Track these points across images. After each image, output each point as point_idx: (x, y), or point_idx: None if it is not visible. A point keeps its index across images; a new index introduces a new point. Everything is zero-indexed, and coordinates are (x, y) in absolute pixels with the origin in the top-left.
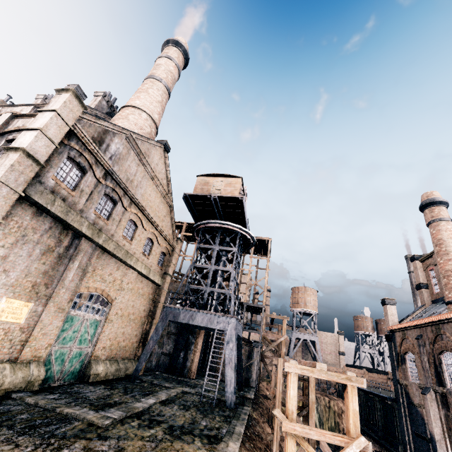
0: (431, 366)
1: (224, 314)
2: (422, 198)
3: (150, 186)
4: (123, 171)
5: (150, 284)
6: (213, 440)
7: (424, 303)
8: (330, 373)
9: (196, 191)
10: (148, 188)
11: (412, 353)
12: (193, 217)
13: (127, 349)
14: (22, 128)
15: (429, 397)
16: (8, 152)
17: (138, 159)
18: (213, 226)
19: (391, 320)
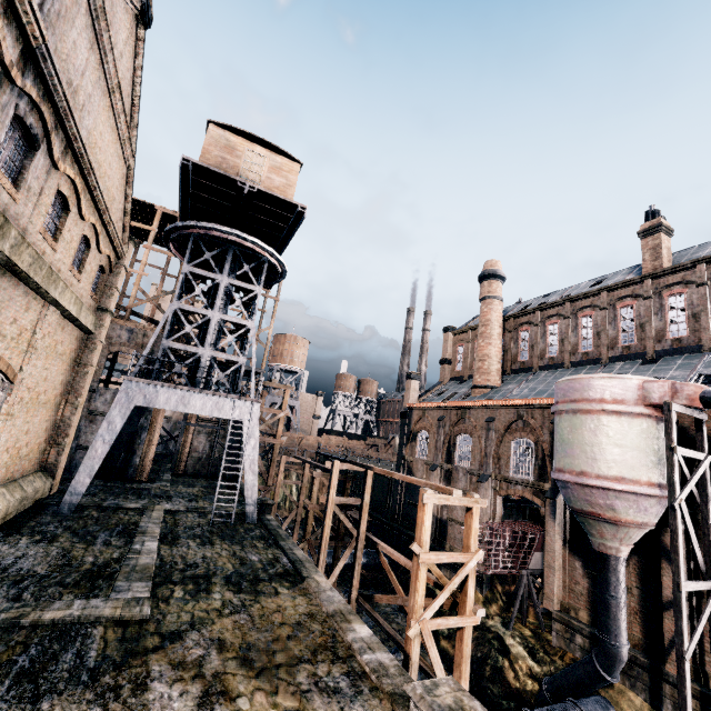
0: (446, 446)
1: (243, 397)
2: (486, 265)
3: (103, 112)
4: (62, 56)
5: (75, 331)
6: (291, 579)
7: (443, 379)
8: (463, 499)
9: (208, 158)
10: (100, 117)
11: (427, 432)
12: (180, 206)
13: (31, 457)
14: None
15: (436, 473)
16: None
17: (93, 28)
18: (222, 237)
19: (412, 397)
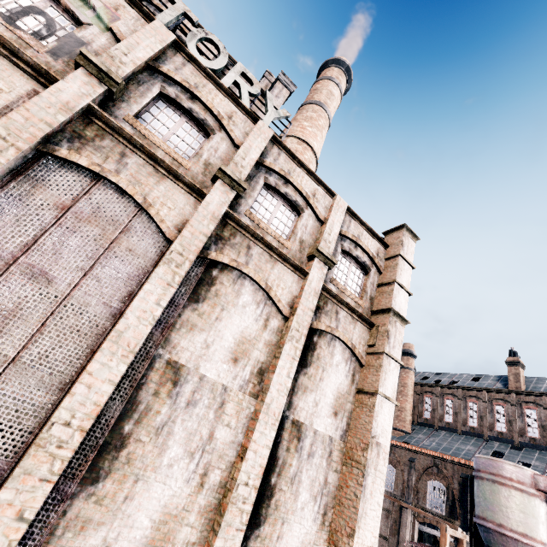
0: None
1: None
2: (406, 345)
3: None
4: None
5: None
6: None
7: None
8: (461, 534)
9: None
10: None
11: None
12: None
13: None
14: (398, 282)
15: None
16: (395, 318)
17: None
18: None
19: None
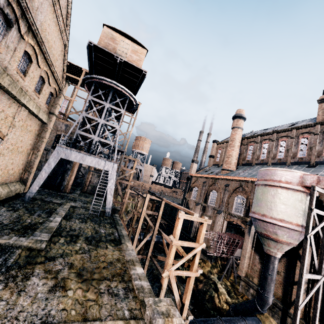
0: (205, 195)
1: (110, 160)
2: (237, 111)
3: (50, 13)
4: None
5: (37, 121)
6: (116, 243)
7: (209, 165)
8: (199, 218)
9: (102, 43)
10: (48, 16)
11: (197, 188)
12: (89, 67)
13: (15, 175)
14: None
15: (198, 207)
16: None
17: None
18: (108, 84)
19: (193, 171)
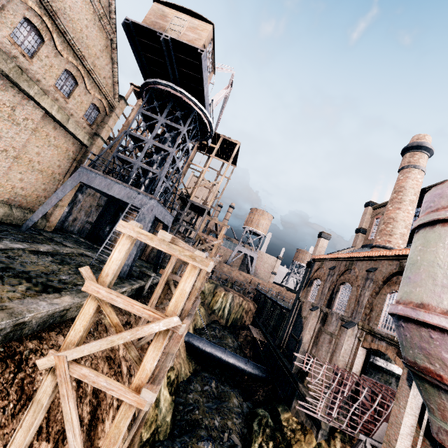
0: (329, 292)
1: (146, 193)
2: (412, 139)
3: None
4: None
5: (71, 138)
6: (51, 290)
7: (354, 245)
8: (173, 247)
9: (146, 22)
10: None
11: (320, 280)
12: (141, 69)
13: (29, 199)
14: None
15: (314, 314)
16: None
17: None
18: (165, 91)
19: (318, 252)
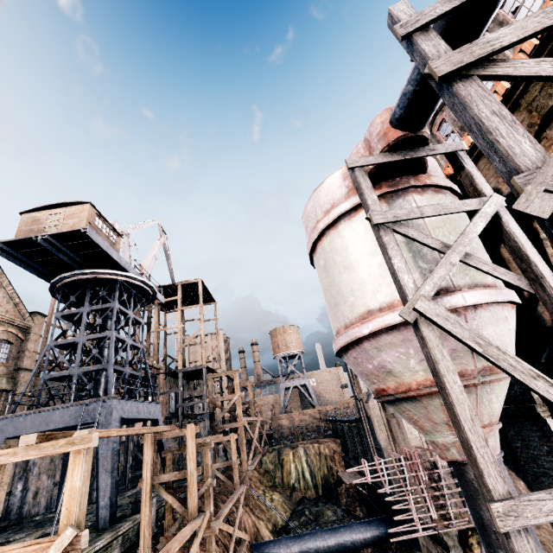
0: None
1: (96, 398)
2: None
3: None
4: None
5: None
6: None
7: None
8: (43, 445)
9: (20, 235)
10: None
11: None
12: (39, 275)
13: None
14: None
15: (371, 404)
16: None
17: None
18: (76, 281)
19: None
